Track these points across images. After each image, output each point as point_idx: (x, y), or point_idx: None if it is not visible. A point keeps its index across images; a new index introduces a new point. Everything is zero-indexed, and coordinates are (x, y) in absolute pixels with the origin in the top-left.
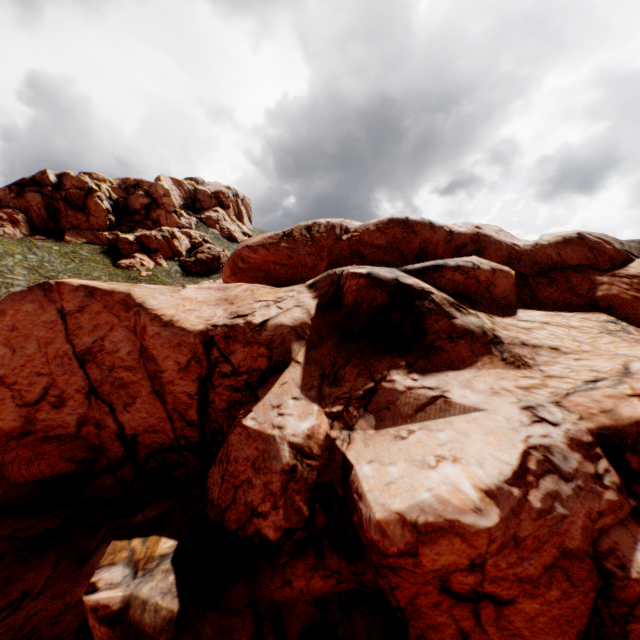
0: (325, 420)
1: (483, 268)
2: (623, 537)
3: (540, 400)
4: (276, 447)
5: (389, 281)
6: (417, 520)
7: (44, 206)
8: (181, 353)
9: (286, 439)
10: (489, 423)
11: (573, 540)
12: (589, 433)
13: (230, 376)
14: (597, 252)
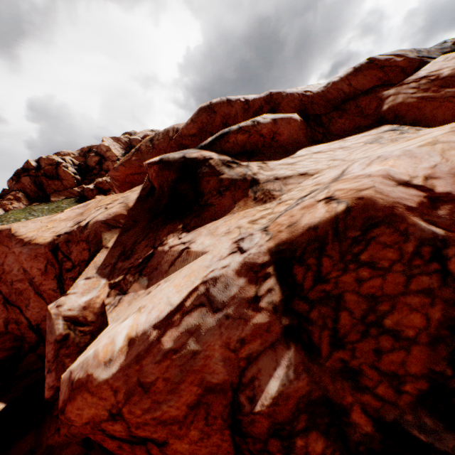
0: (106, 290)
1: (263, 122)
2: (268, 363)
3: (255, 229)
4: (52, 323)
5: (177, 160)
6: (75, 377)
7: (33, 183)
8: (39, 262)
9: (62, 314)
10: (197, 265)
11: (217, 374)
12: (268, 253)
13: (72, 270)
14: (388, 69)
